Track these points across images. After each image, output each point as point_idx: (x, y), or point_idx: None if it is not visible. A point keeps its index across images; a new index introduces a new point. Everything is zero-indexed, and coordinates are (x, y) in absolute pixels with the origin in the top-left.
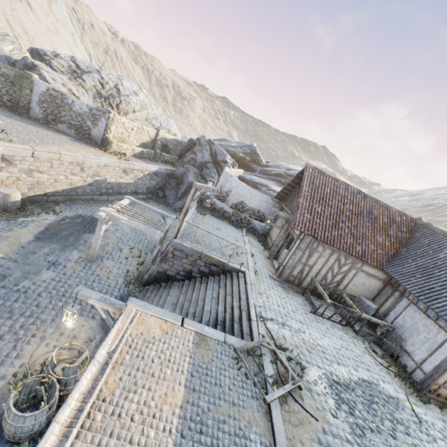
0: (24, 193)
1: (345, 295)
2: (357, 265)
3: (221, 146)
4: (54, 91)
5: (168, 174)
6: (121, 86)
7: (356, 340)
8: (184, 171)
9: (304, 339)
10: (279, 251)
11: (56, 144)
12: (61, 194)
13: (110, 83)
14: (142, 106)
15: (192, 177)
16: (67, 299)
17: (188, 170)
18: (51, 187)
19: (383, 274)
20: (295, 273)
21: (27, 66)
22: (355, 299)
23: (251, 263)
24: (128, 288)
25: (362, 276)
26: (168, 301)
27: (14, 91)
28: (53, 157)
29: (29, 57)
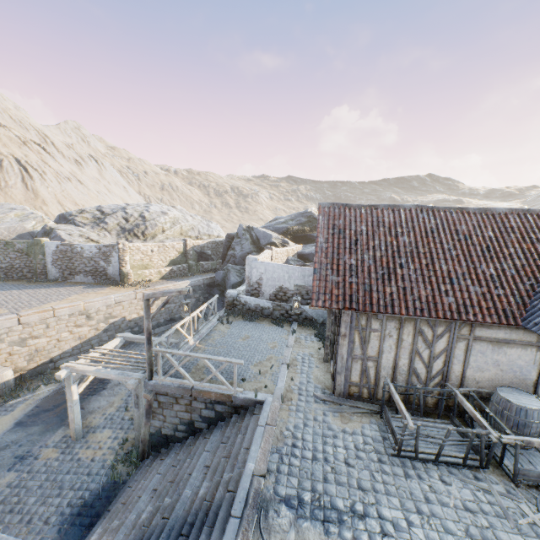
0: (24, 367)
1: (460, 397)
2: (462, 332)
3: (268, 227)
4: (63, 245)
5: (208, 284)
6: (147, 212)
7: (514, 503)
8: (224, 273)
9: (359, 537)
10: (334, 344)
11: (59, 299)
12: (71, 354)
13: (134, 215)
14: (174, 222)
15: (234, 277)
16: (13, 517)
17: (228, 270)
18: (55, 350)
19: (526, 333)
20: (356, 378)
21: (46, 232)
22: (492, 398)
23: (284, 381)
24: (113, 471)
25: (484, 350)
26: (151, 486)
27: (30, 262)
28: (46, 316)
29: (49, 224)
